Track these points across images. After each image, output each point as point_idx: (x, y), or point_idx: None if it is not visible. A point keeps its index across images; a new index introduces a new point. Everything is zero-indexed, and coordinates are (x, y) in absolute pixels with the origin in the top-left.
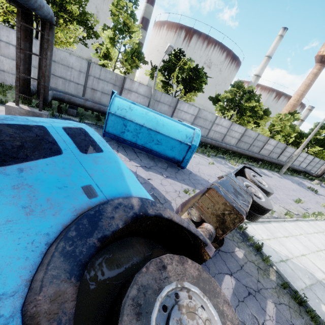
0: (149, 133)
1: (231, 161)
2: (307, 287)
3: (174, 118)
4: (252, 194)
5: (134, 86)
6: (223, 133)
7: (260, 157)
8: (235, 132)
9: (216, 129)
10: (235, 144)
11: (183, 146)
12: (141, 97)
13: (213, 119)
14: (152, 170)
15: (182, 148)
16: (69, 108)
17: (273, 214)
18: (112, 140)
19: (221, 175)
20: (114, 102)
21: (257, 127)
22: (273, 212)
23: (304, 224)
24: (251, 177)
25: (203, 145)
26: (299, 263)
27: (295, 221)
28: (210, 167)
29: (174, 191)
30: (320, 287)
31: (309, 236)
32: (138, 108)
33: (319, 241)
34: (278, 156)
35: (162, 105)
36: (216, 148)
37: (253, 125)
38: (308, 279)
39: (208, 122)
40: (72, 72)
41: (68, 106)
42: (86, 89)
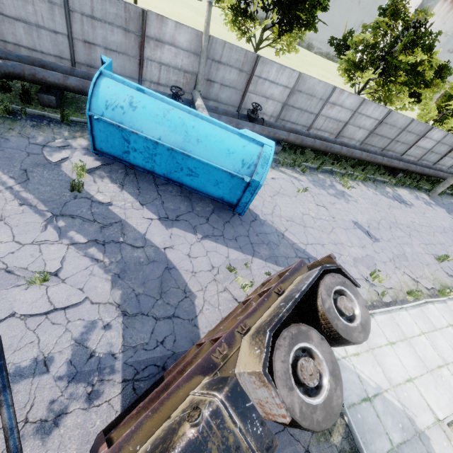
0: (172, 156)
1: (344, 179)
2: (392, 449)
3: (251, 95)
4: (269, 452)
5: (167, 29)
6: (342, 120)
7: (402, 166)
8: (367, 117)
9: (329, 113)
10: (362, 140)
11: (237, 181)
12: (183, 55)
13: (325, 93)
14: (180, 225)
15: (234, 184)
16: (39, 93)
17: (384, 297)
18: (116, 162)
19: (313, 216)
20: (98, 92)
21: (414, 103)
22: (386, 293)
23: (437, 309)
24: (325, 309)
25: (300, 146)
26: (397, 399)
27: (422, 304)
28: (298, 198)
29: (210, 268)
30: (415, 446)
31: (436, 336)
32: (148, 104)
33: (449, 345)
34: (439, 159)
35: (226, 69)
36: (322, 151)
37: (407, 100)
38: (400, 432)
39: (316, 100)
40: (35, 5)
41: (39, 89)
42: (73, 42)
